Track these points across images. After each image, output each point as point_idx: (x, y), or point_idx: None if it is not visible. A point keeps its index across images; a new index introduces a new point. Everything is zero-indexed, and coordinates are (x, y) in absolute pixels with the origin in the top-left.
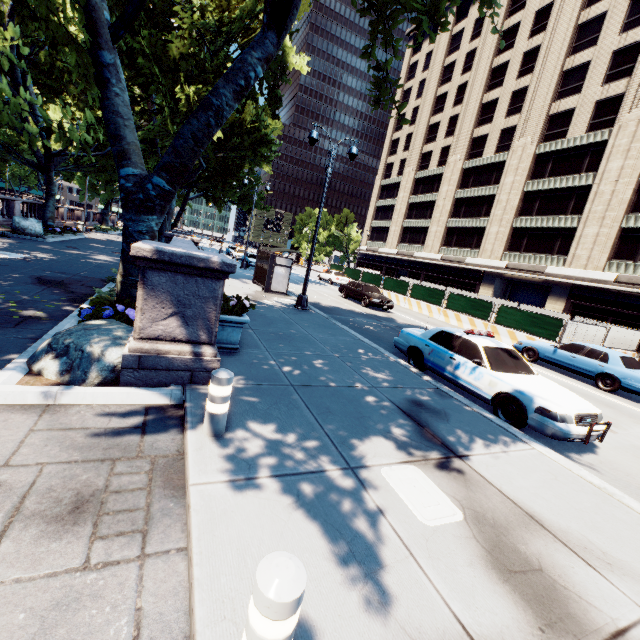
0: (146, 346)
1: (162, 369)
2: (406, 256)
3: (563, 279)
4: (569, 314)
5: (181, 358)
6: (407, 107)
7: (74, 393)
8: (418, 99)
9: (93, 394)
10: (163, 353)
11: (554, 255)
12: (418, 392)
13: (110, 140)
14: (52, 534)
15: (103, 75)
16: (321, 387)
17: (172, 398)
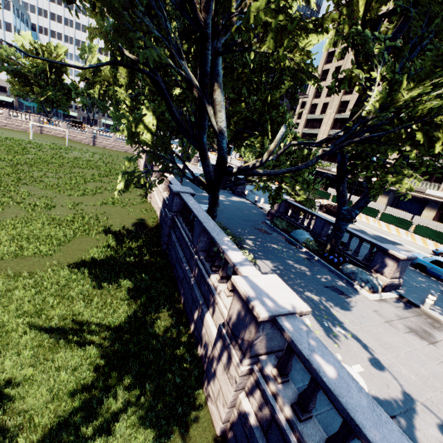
0: (390, 280)
1: (392, 286)
2: (325, 170)
3: (437, 198)
4: (438, 219)
5: (396, 283)
6: (331, 65)
7: (384, 295)
8: (340, 61)
9: (386, 295)
10: (392, 282)
11: (431, 182)
12: (439, 287)
13: (340, 196)
14: (438, 331)
15: (345, 175)
16: (417, 287)
17: (397, 295)
